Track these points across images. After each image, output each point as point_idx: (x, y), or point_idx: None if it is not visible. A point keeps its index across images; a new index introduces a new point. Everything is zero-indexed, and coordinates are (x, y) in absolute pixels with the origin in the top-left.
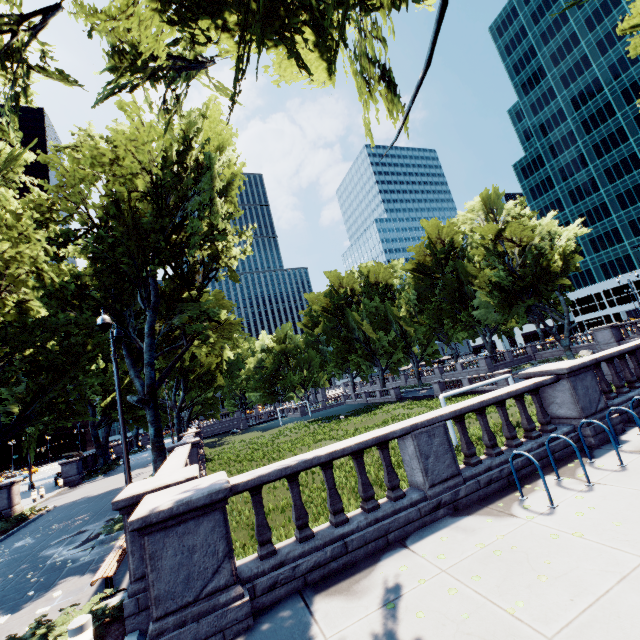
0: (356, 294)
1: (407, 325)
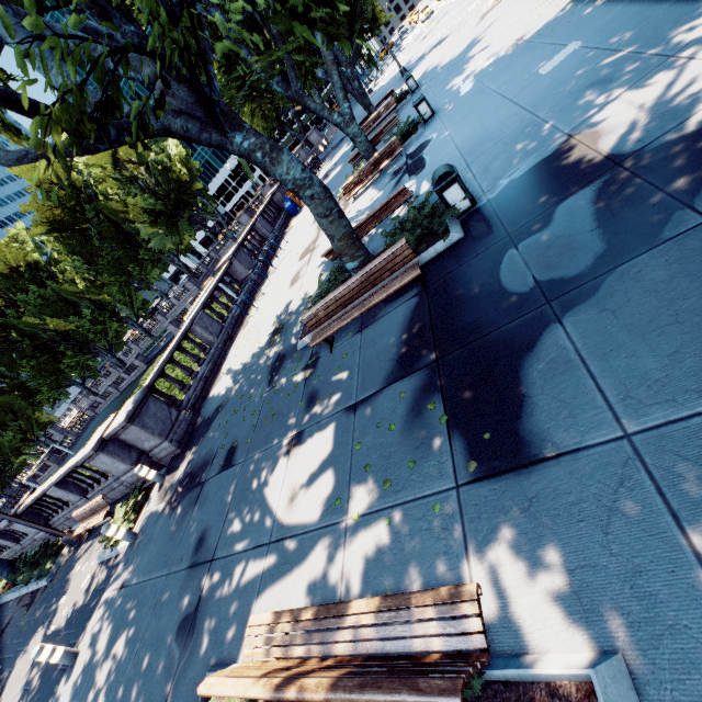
0: None
1: (96, 294)
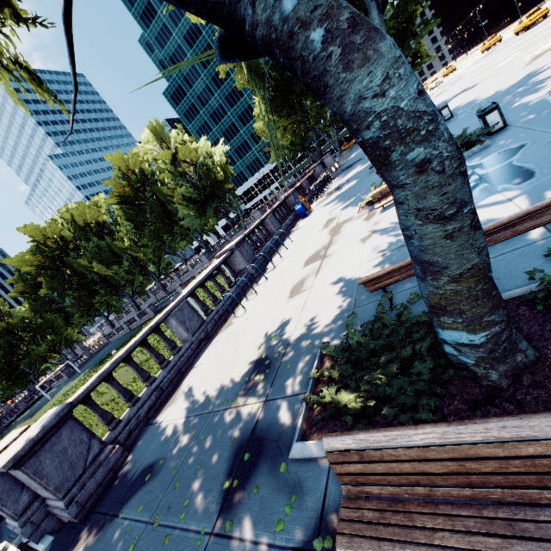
0: (70, 240)
1: (135, 251)
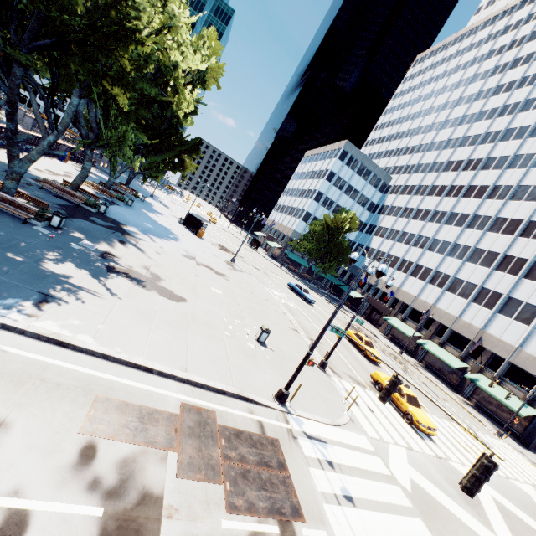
0: None
1: None
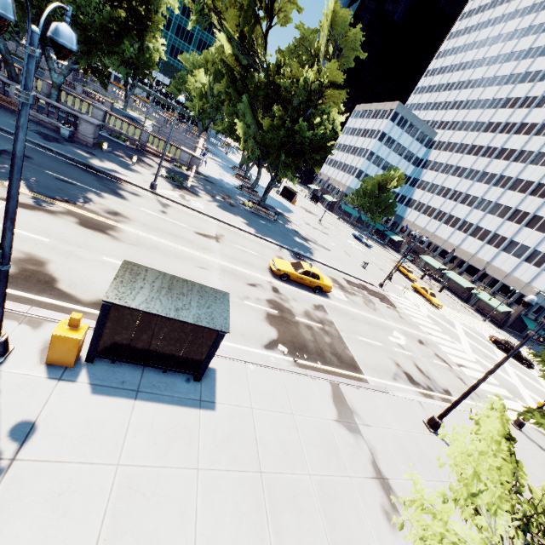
0: None
1: None
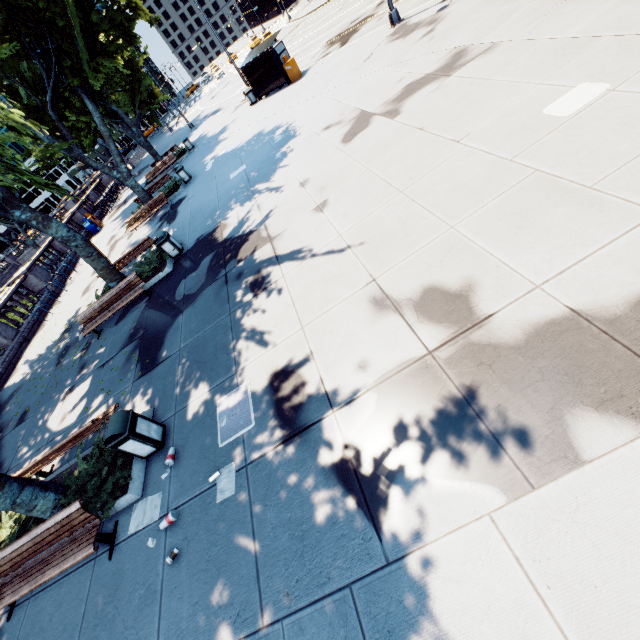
0: None
1: None
